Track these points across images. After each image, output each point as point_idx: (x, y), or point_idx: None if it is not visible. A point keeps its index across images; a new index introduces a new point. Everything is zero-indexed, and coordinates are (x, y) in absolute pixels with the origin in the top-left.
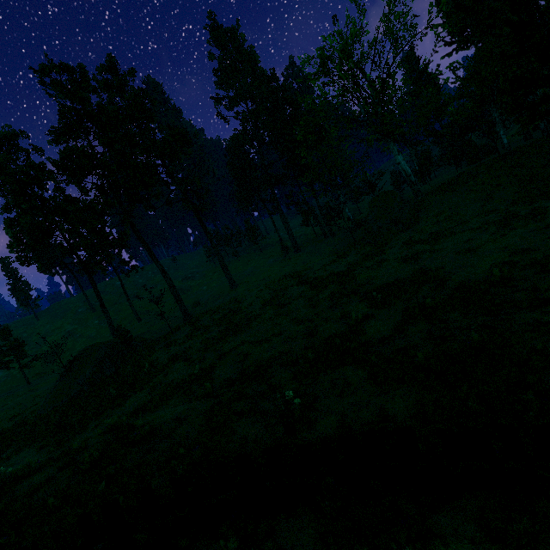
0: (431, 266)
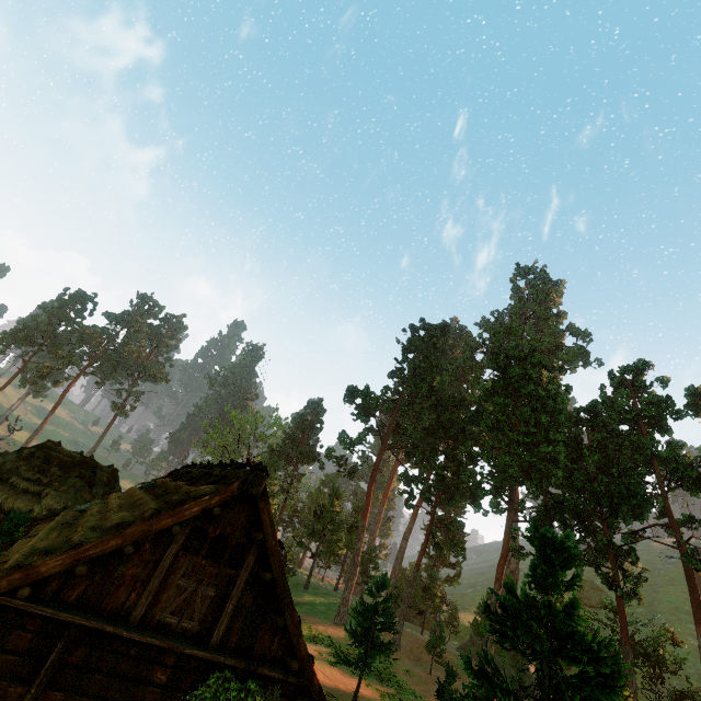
0: None
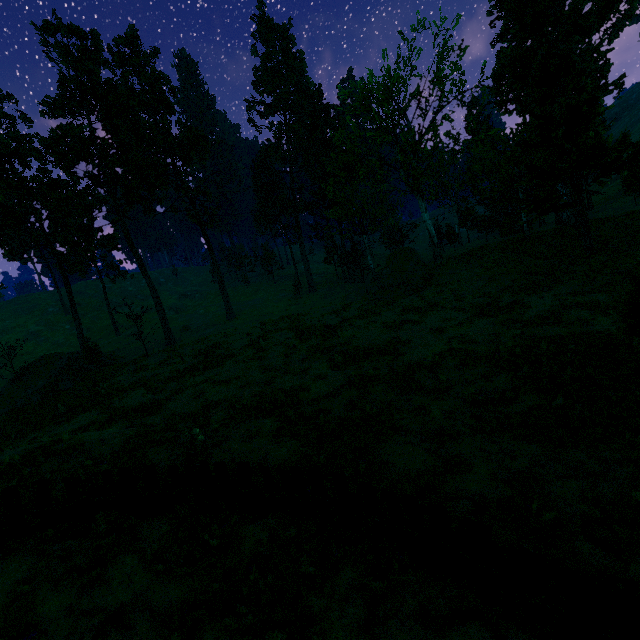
0: (403, 338)
